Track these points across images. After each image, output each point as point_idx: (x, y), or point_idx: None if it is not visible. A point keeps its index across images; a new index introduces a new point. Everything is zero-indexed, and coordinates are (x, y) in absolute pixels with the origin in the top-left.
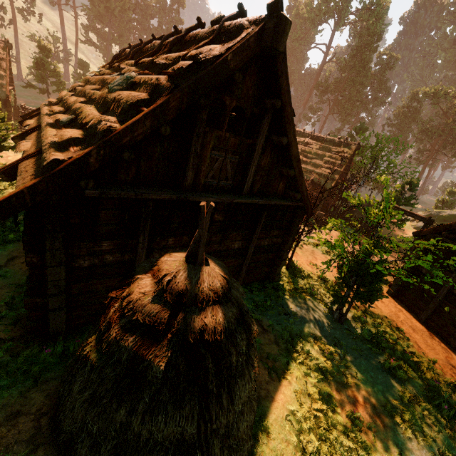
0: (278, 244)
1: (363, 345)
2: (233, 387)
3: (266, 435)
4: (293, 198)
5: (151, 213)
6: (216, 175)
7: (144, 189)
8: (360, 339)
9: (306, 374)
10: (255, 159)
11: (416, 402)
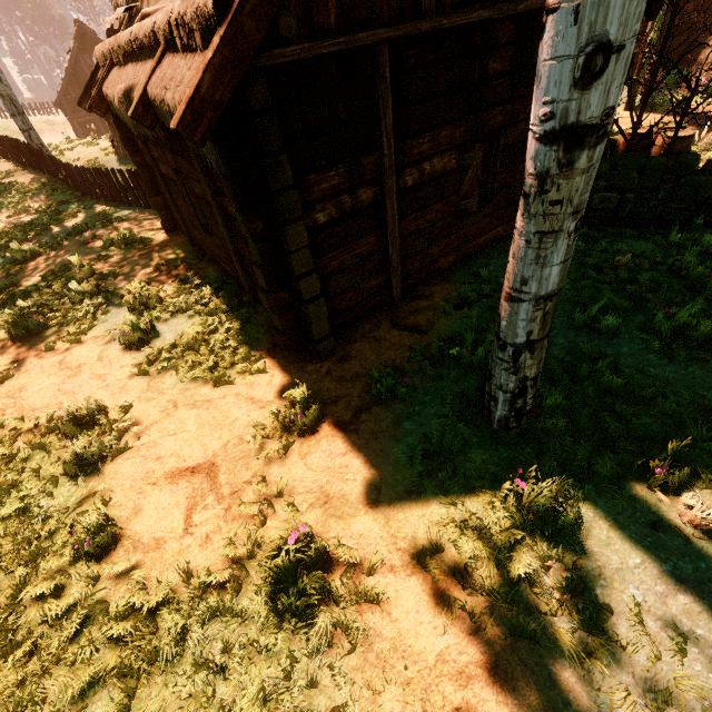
0: None
1: None
2: None
3: None
4: None
5: None
6: None
7: None
8: None
9: None
10: None
11: None
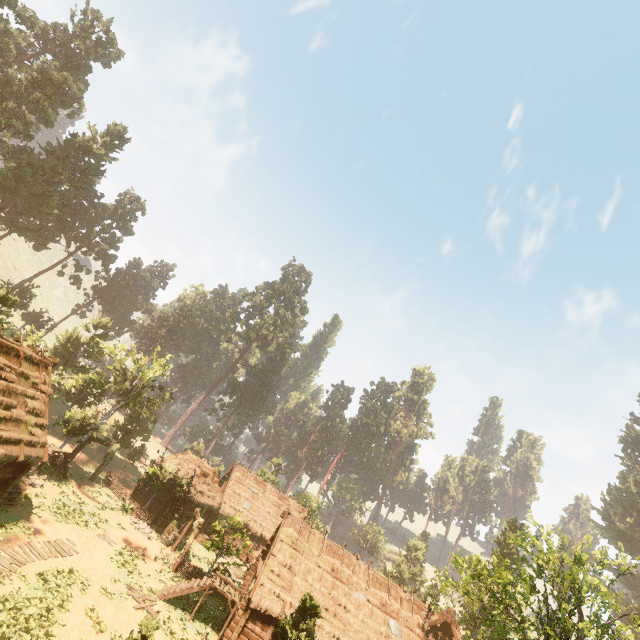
0: None
1: None
2: None
3: None
4: None
5: None
6: None
7: None
8: None
9: None
10: None
11: None
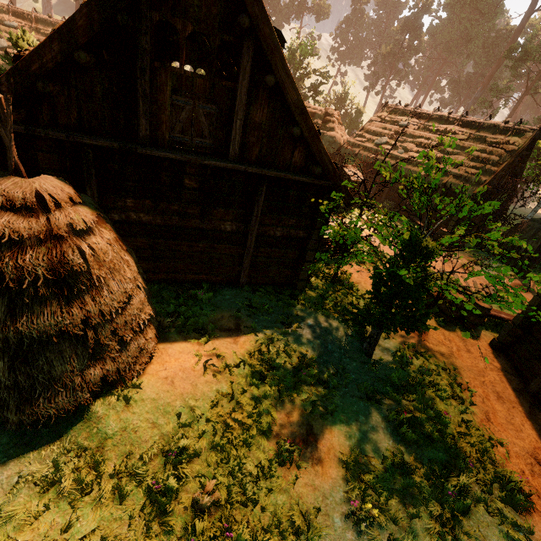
0: (302, 240)
1: (383, 388)
2: (20, 307)
3: (125, 405)
4: (313, 173)
5: (94, 162)
6: (188, 130)
7: (87, 135)
8: (383, 380)
9: (253, 384)
10: (238, 109)
11: (406, 472)
